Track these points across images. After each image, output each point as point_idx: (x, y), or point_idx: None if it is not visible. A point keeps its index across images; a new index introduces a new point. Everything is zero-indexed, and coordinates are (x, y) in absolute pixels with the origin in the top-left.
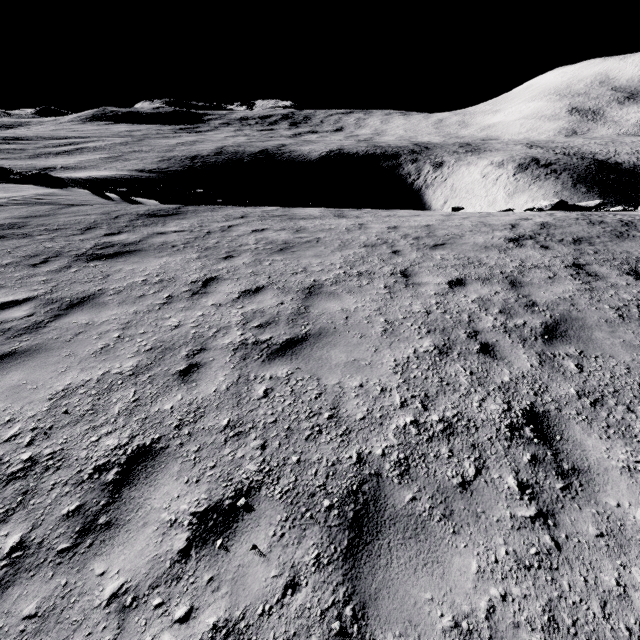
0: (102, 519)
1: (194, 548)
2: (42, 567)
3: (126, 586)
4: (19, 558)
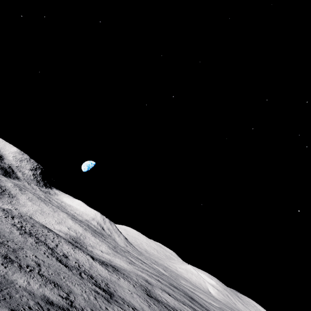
0: None
1: None
2: None
3: None
4: None
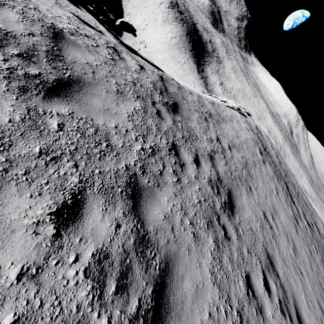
0: None
1: None
2: None
3: None
4: None
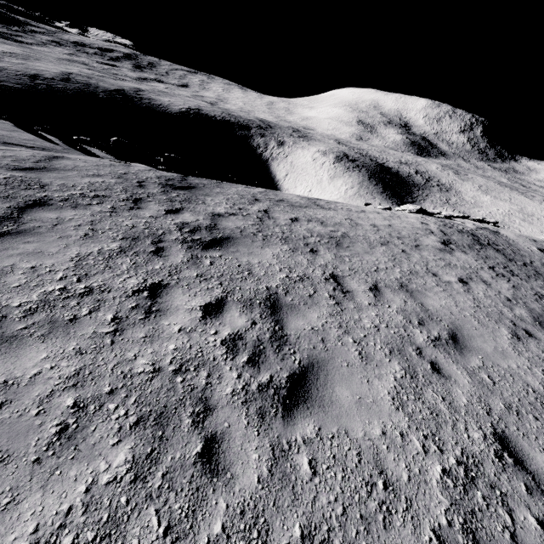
0: (543, 488)
1: None
2: None
3: None
4: None
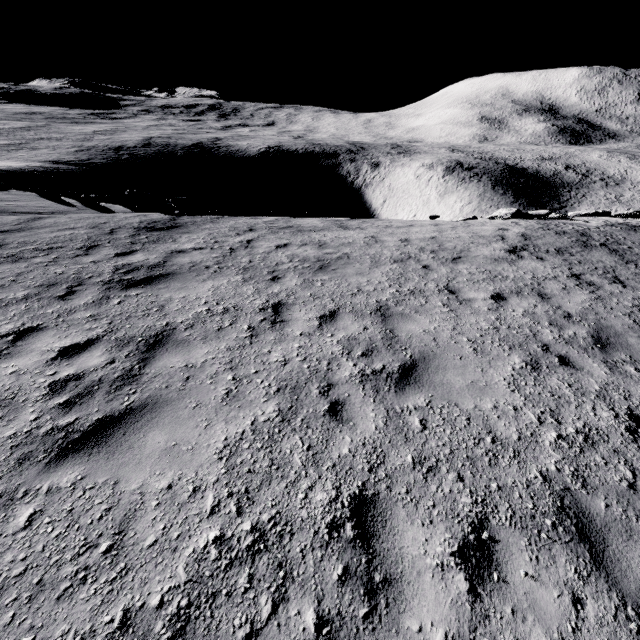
0: (377, 577)
1: (478, 586)
2: (361, 637)
3: (450, 635)
4: (331, 634)
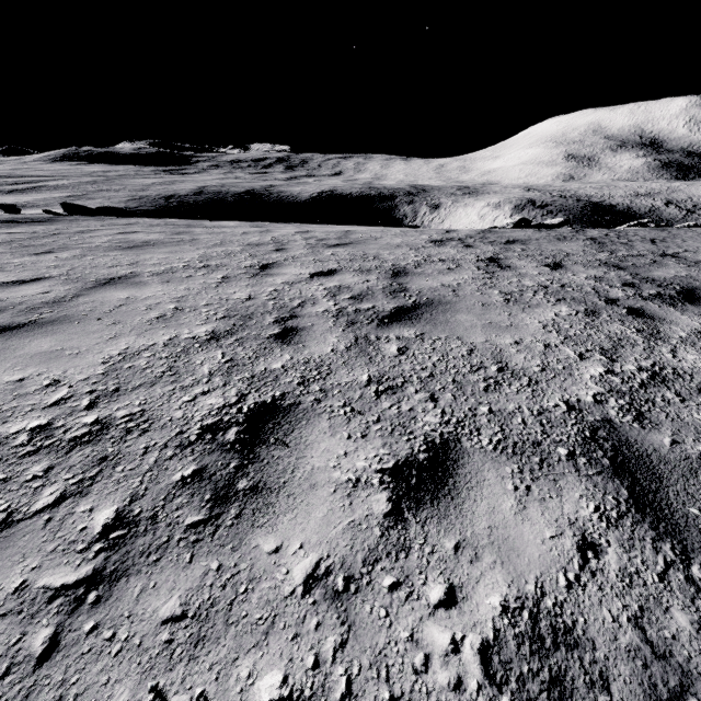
0: None
1: None
2: None
3: None
4: None
